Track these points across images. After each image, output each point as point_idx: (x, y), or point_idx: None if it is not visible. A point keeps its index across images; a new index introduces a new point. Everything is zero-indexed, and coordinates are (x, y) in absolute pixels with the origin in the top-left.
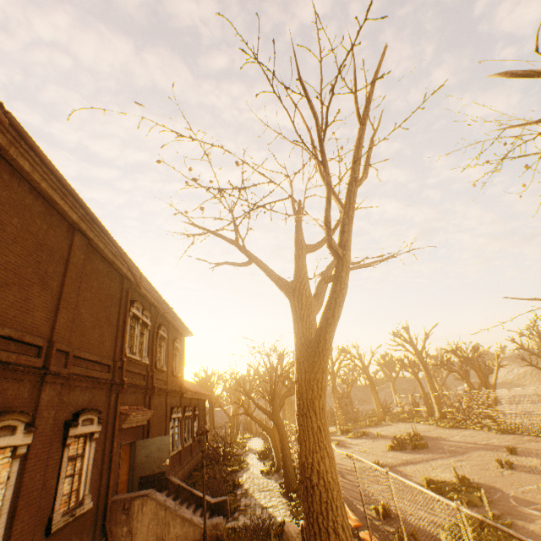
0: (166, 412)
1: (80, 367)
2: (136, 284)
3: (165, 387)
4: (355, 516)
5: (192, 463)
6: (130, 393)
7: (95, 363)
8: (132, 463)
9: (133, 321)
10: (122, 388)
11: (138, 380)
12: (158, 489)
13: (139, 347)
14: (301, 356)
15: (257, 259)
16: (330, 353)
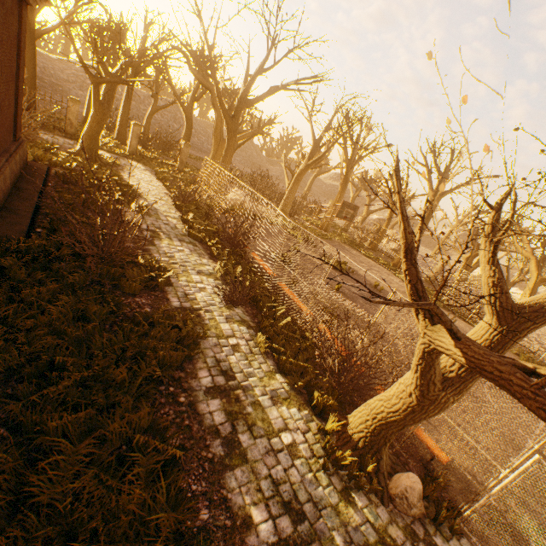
0: None
1: None
2: None
3: None
4: None
5: None
6: None
7: None
8: None
9: None
10: None
11: None
12: None
13: None
14: None
15: None
16: None
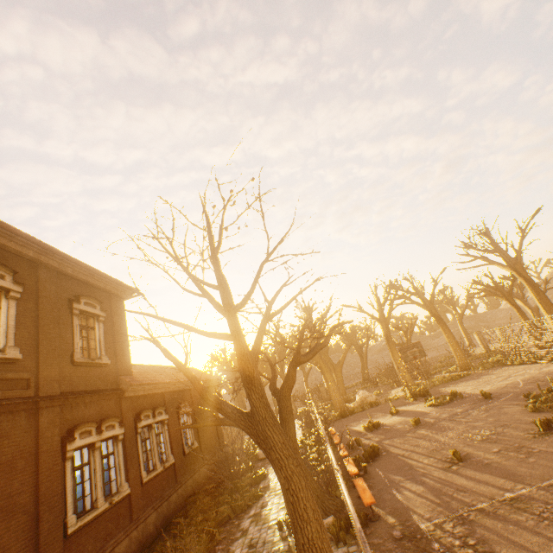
0: (36, 445)
1: None
2: None
3: (18, 394)
4: None
5: (175, 499)
6: None
7: None
8: None
9: None
10: None
11: None
12: None
13: None
14: None
15: None
16: None
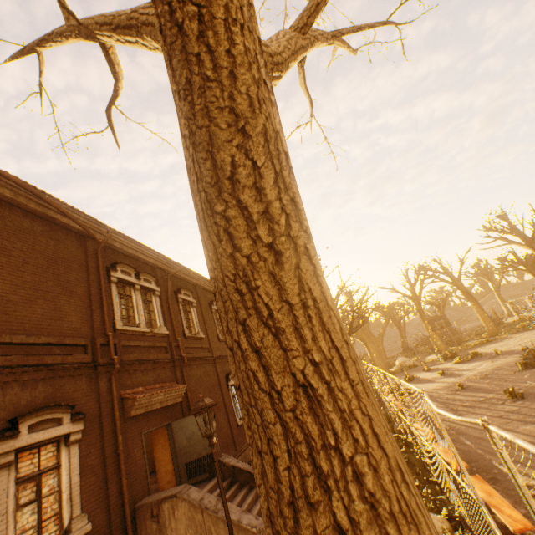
0: (218, 380)
1: (6, 356)
2: (104, 241)
3: (208, 355)
4: (510, 507)
5: None
6: (143, 371)
7: (48, 347)
8: (173, 449)
9: (124, 289)
10: (113, 369)
11: (152, 355)
12: (210, 474)
13: (151, 317)
14: (187, 146)
15: (95, 17)
16: (259, 42)
